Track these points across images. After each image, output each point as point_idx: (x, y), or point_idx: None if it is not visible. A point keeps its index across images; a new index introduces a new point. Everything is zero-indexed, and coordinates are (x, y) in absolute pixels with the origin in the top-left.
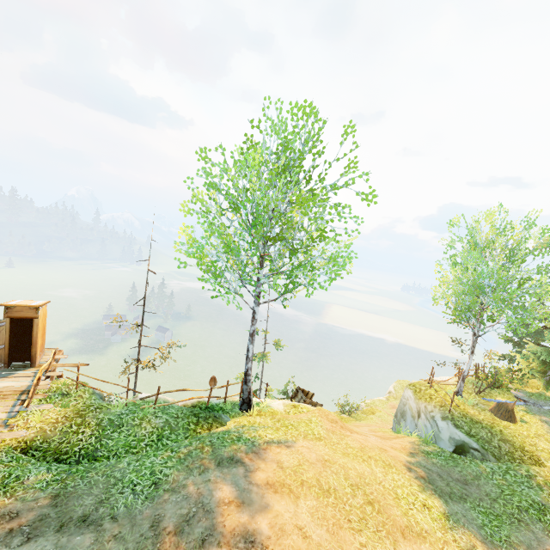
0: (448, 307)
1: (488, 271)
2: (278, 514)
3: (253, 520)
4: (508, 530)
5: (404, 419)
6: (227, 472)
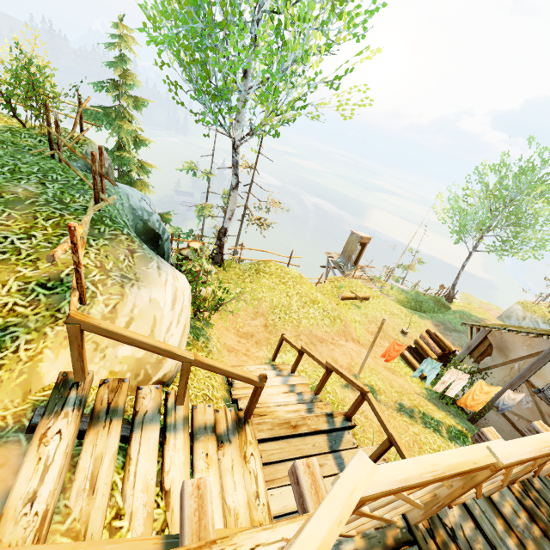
0: None
1: None
2: None
3: None
4: None
5: (508, 319)
6: None
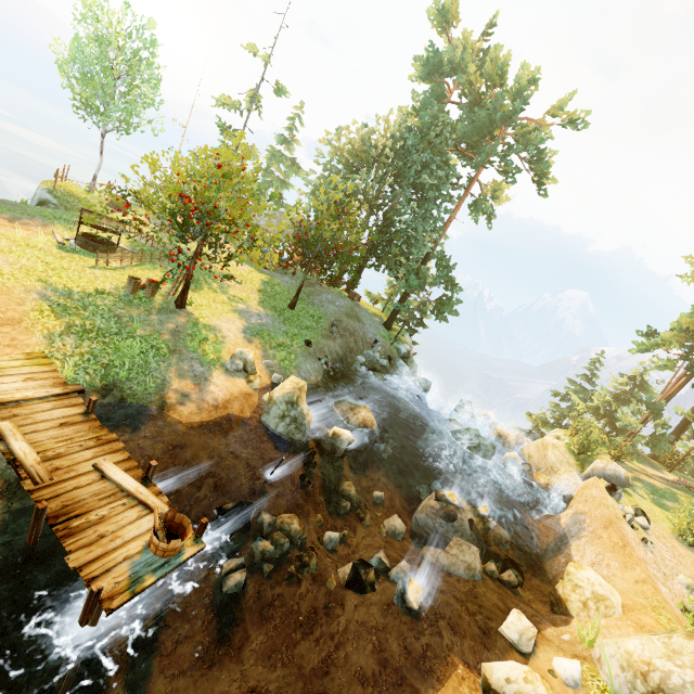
0: (75, 99)
1: (91, 58)
2: None
3: None
4: (11, 213)
5: None
6: None
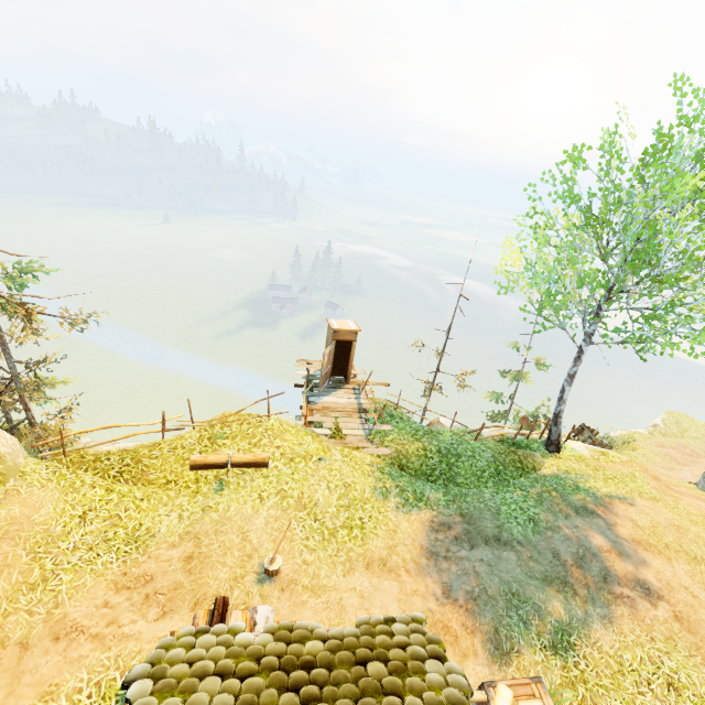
0: None
1: None
2: (658, 570)
3: (639, 571)
4: None
5: None
6: (589, 521)
